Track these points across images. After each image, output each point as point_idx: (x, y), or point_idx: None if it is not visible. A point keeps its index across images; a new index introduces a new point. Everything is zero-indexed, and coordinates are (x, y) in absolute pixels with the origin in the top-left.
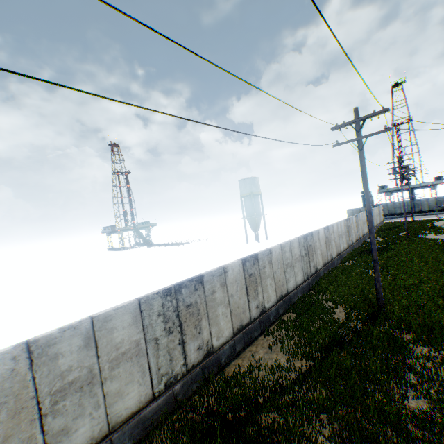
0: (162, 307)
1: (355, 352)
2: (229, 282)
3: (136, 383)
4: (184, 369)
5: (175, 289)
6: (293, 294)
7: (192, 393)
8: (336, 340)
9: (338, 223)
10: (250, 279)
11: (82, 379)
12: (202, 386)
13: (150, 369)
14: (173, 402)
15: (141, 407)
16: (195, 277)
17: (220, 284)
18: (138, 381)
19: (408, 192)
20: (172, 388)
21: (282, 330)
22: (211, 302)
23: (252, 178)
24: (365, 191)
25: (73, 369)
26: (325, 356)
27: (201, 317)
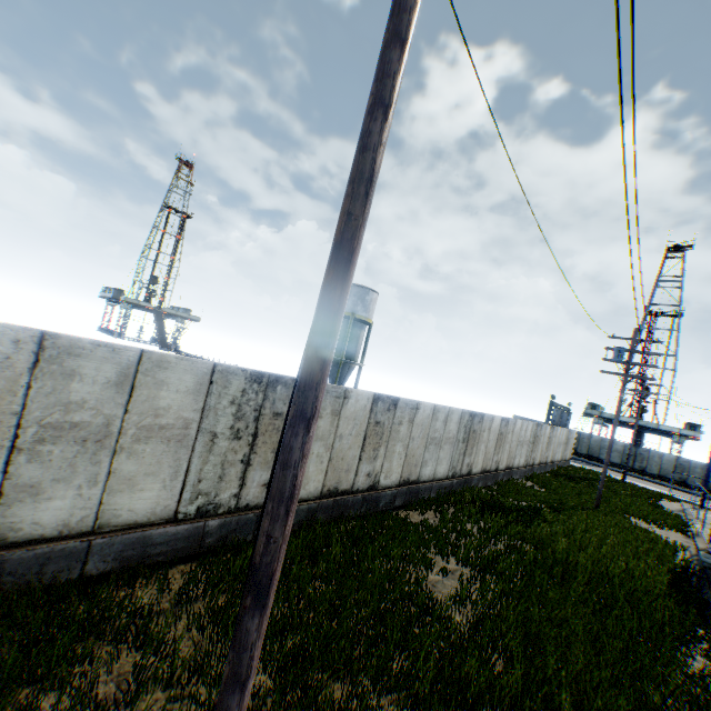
0: None
1: None
2: None
3: None
4: None
5: None
6: (37, 554)
7: None
8: None
9: (441, 407)
10: None
11: None
12: None
13: None
14: None
15: None
16: None
17: None
18: None
19: (634, 425)
20: None
21: None
22: None
23: (365, 289)
24: (364, 120)
25: None
26: None
27: None
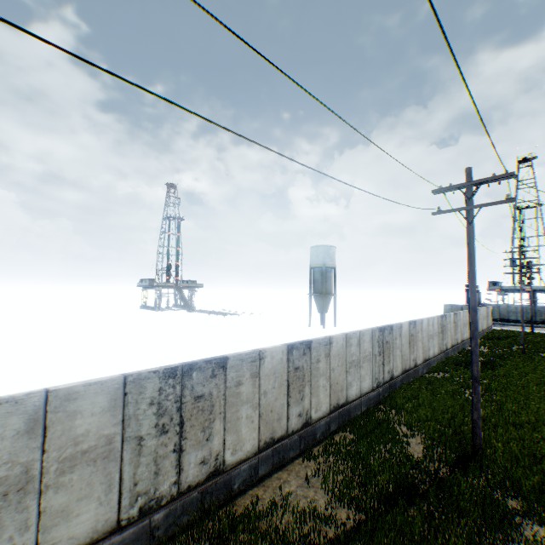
0: (159, 393)
1: (431, 513)
2: (265, 373)
3: (95, 501)
4: (175, 490)
5: (182, 370)
6: (354, 405)
7: (179, 529)
8: (404, 487)
9: (429, 318)
10: (295, 373)
11: (10, 481)
12: (196, 520)
13: (122, 482)
14: (148, 538)
15: (96, 539)
16: (216, 359)
17: (250, 374)
18: (99, 497)
19: (529, 294)
20: (149, 517)
21: (329, 455)
22: (232, 398)
23: (328, 247)
24: (470, 278)
25: (0, 464)
26: (383, 510)
27: (214, 416)
